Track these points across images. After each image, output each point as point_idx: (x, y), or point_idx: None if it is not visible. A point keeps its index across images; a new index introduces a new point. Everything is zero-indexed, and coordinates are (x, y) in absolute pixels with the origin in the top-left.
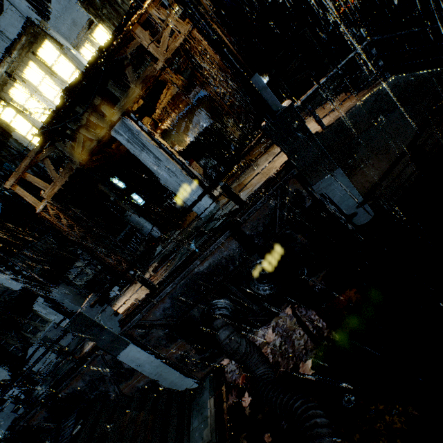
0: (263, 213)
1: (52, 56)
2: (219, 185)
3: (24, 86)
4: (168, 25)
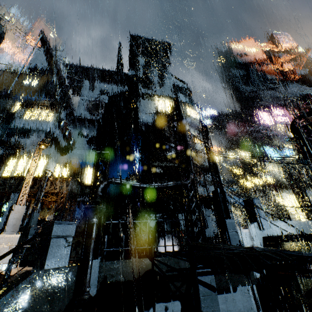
0: None
1: (42, 164)
2: None
3: (25, 162)
4: (57, 186)
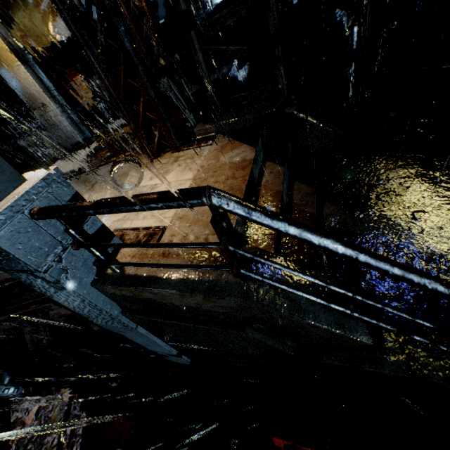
0: (3, 326)
1: None
2: (90, 144)
3: None
4: None
